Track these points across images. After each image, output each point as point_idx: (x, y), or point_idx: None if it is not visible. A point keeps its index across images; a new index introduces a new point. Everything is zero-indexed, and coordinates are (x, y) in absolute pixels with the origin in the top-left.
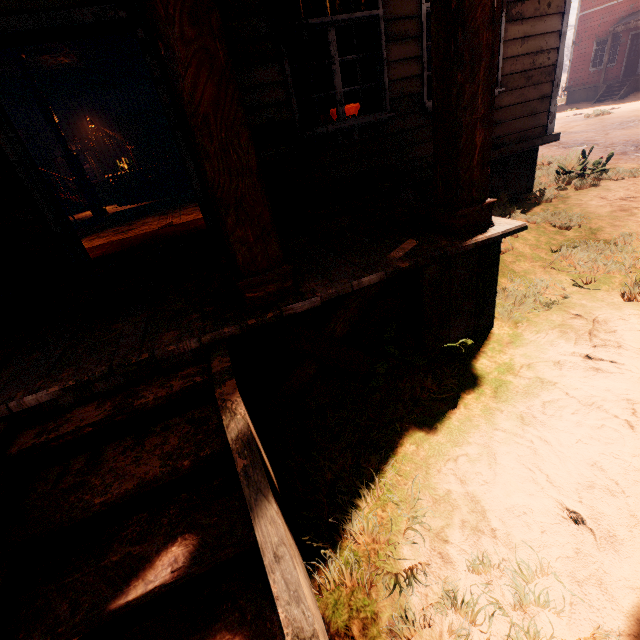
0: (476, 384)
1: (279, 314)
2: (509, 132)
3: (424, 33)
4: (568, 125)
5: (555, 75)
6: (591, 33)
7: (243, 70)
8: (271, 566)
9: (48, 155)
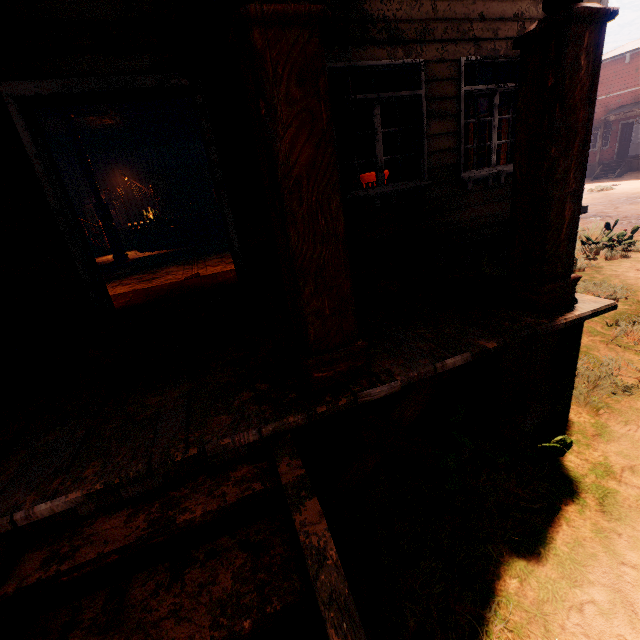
0: (573, 490)
1: (353, 400)
2: None
3: (462, 112)
4: None
5: None
6: None
7: None
8: None
9: (78, 202)
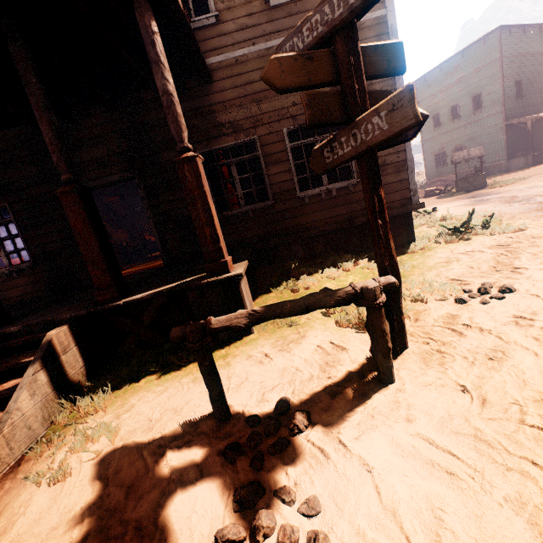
0: None
1: (104, 308)
2: None
3: (290, 158)
4: None
5: (407, 166)
6: None
7: None
8: (18, 390)
9: None
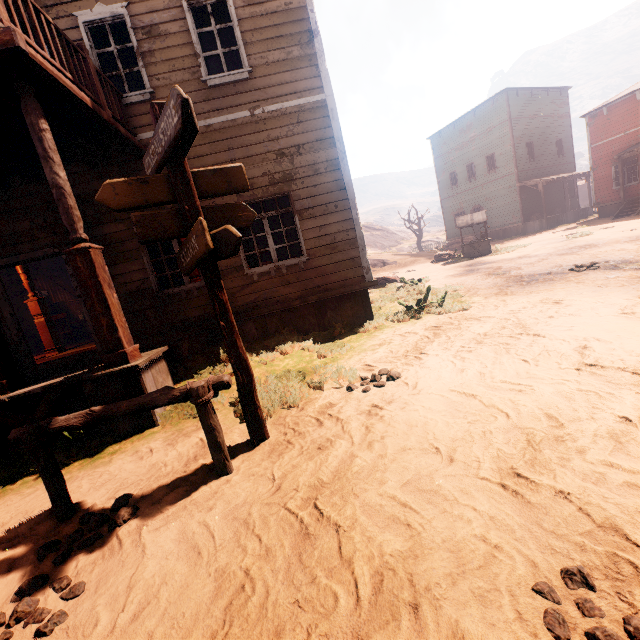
0: (89, 458)
1: None
2: (328, 282)
3: None
4: (542, 247)
5: (358, 244)
6: (606, 159)
7: (122, 265)
8: None
9: None
